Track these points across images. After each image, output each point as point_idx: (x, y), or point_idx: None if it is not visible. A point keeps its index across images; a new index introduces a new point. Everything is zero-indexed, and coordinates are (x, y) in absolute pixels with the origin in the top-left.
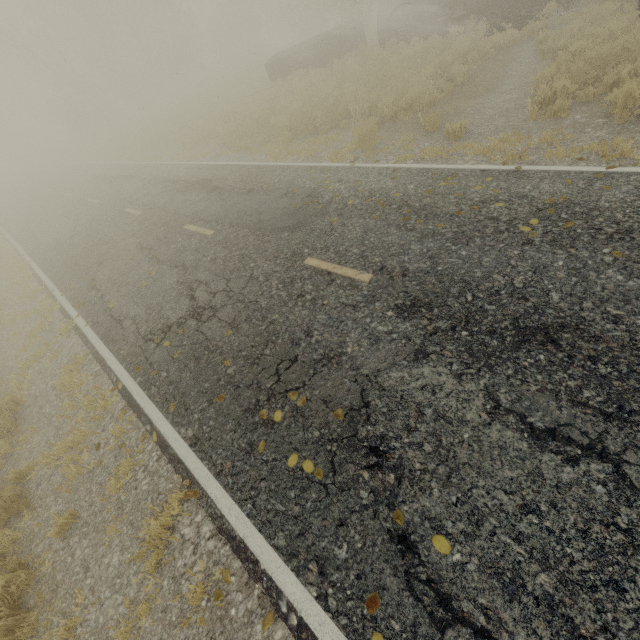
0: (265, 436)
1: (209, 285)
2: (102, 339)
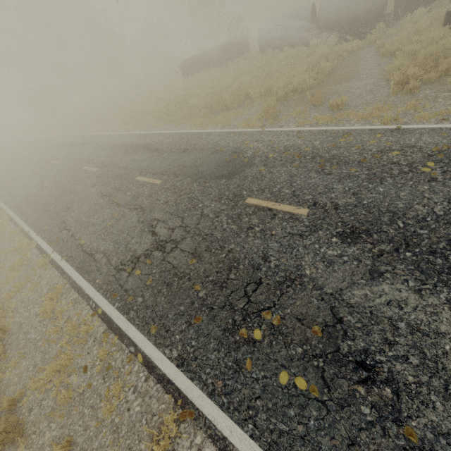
0: (249, 354)
1: (166, 222)
2: (77, 270)
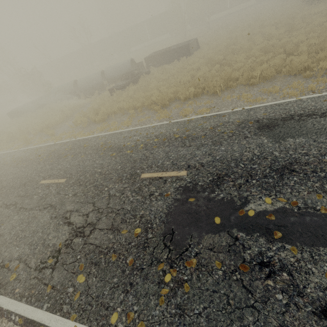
0: None
1: None
2: None
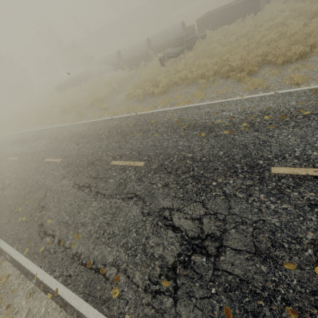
0: (14, 216)
1: (10, 177)
2: None
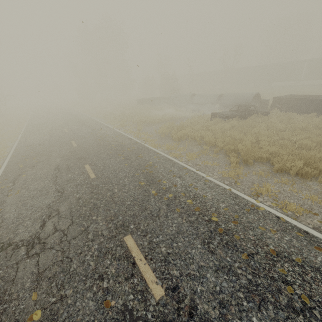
0: (22, 162)
1: (50, 140)
2: (17, 144)
